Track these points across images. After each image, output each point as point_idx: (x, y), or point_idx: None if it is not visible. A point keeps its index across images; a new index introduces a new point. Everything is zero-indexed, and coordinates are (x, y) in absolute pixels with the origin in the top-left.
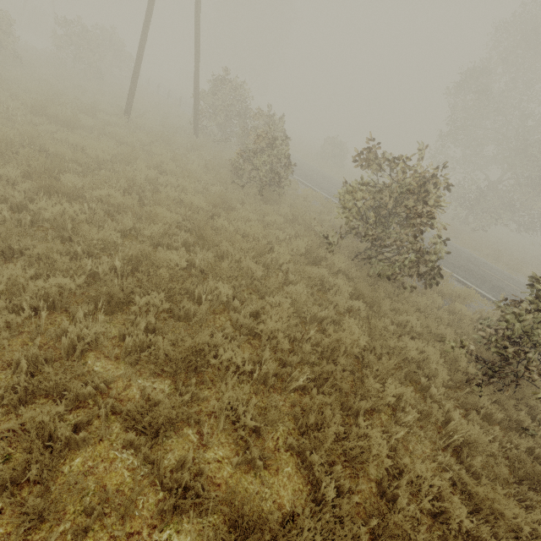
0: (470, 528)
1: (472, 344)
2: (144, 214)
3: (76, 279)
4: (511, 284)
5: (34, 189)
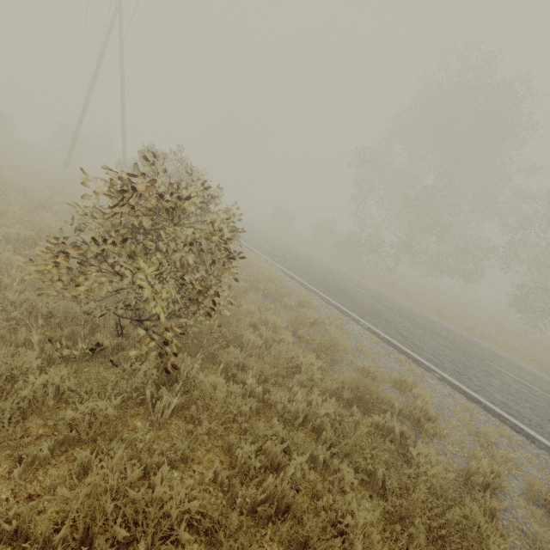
0: None
1: None
2: None
3: None
4: (357, 288)
5: None
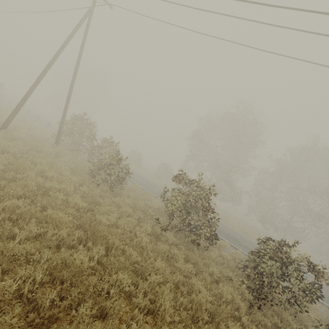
0: None
1: (245, 280)
2: (48, 219)
3: (15, 310)
4: (231, 232)
5: None
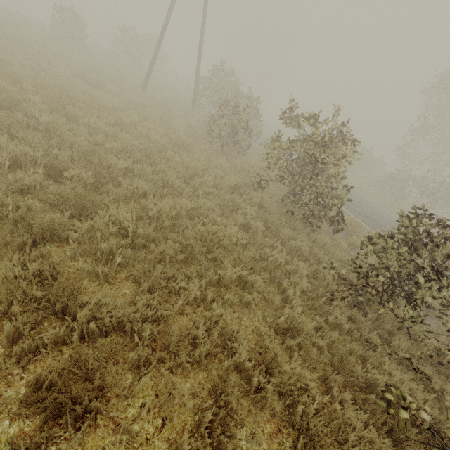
0: (250, 367)
1: (343, 269)
2: (113, 136)
3: (37, 151)
4: None
5: (47, 111)
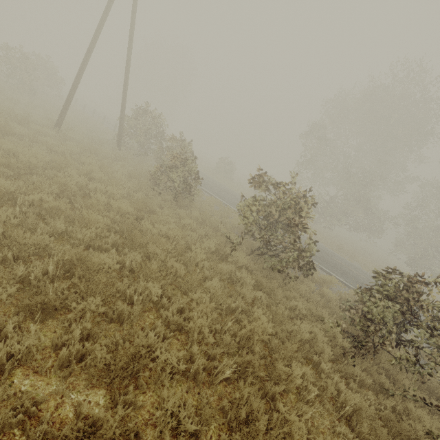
0: None
1: (343, 322)
2: (77, 218)
3: (8, 288)
4: (353, 269)
5: None
